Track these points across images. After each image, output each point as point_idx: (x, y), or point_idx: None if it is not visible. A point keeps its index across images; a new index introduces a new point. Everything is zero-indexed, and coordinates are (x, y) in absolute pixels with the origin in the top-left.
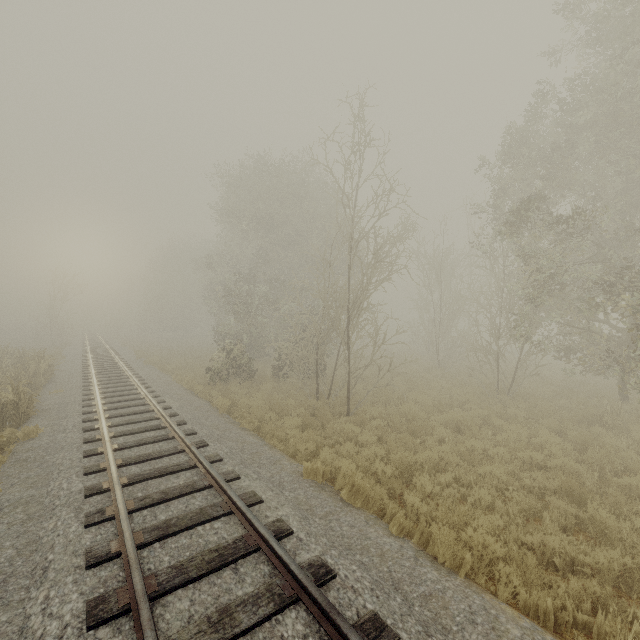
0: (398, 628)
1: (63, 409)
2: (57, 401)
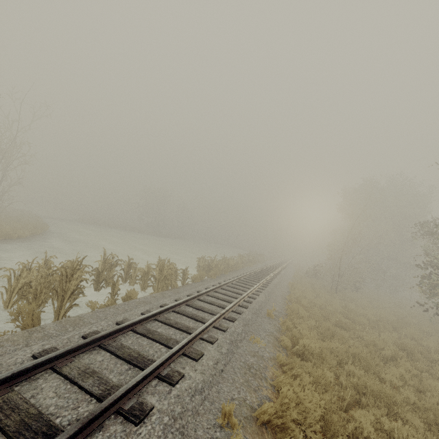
0: (271, 284)
1: (260, 266)
2: (260, 265)
